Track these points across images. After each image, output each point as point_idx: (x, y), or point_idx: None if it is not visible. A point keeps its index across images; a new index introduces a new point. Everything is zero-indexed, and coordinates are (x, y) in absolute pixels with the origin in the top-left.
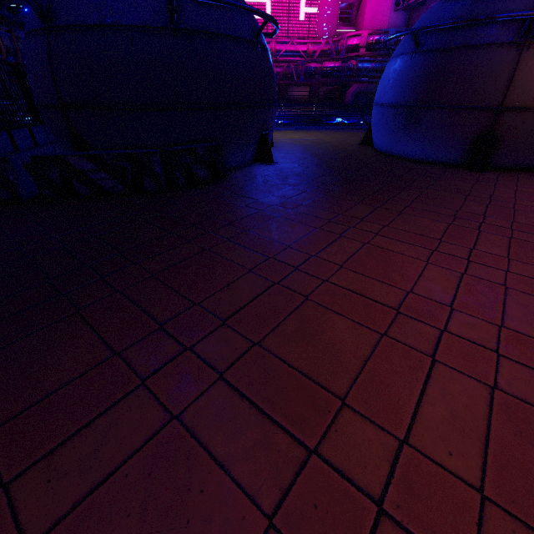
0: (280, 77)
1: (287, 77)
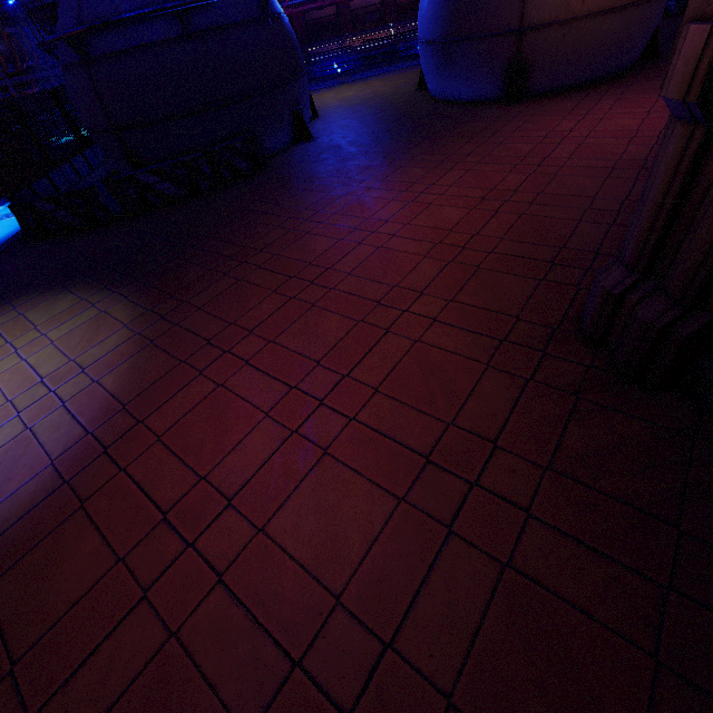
0: None
1: None
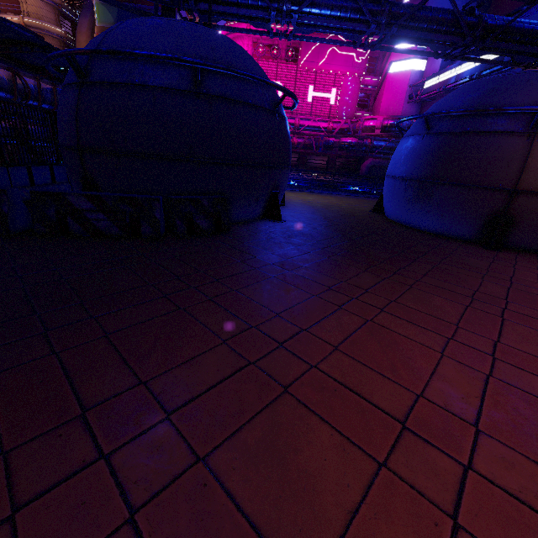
0: (301, 146)
1: (307, 147)
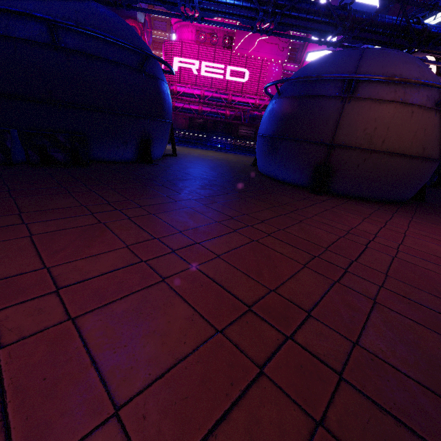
0: (232, 118)
1: (238, 118)
